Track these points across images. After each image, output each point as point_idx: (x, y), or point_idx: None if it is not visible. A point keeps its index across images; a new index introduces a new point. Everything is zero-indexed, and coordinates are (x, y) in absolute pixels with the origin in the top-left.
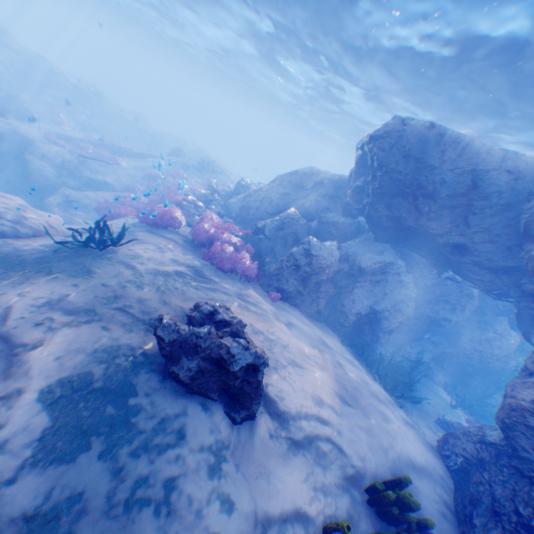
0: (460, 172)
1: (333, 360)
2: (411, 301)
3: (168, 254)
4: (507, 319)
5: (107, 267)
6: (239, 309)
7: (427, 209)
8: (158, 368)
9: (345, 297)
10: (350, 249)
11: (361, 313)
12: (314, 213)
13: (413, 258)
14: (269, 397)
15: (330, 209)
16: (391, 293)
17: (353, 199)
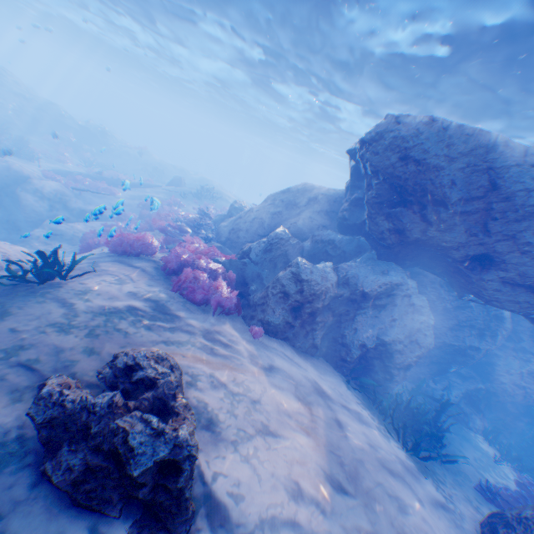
0: (473, 170)
1: (327, 418)
2: (429, 329)
3: (127, 285)
4: None
5: (33, 306)
6: (199, 354)
7: (436, 217)
8: (35, 463)
9: (348, 327)
10: (350, 269)
11: (368, 346)
12: (308, 231)
13: (426, 277)
14: (214, 497)
15: (327, 227)
16: (403, 320)
17: (350, 214)
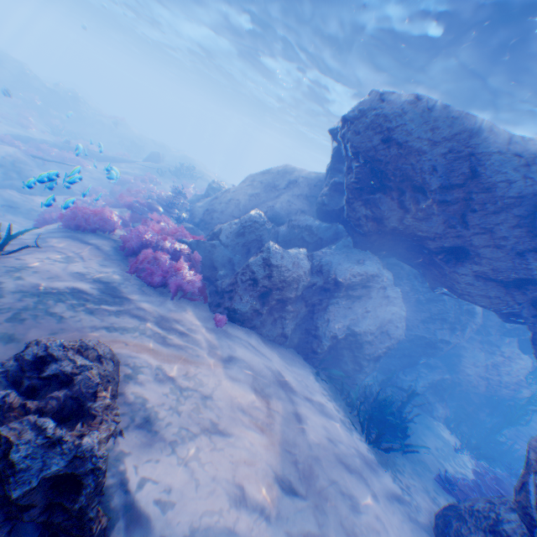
0: (456, 156)
1: (286, 412)
2: (401, 321)
3: (75, 264)
4: (516, 339)
5: None
6: (147, 343)
7: (415, 205)
8: None
9: (320, 317)
10: (325, 257)
11: (339, 337)
12: (285, 216)
13: (403, 268)
14: (138, 508)
15: (306, 212)
16: (376, 311)
17: (329, 199)
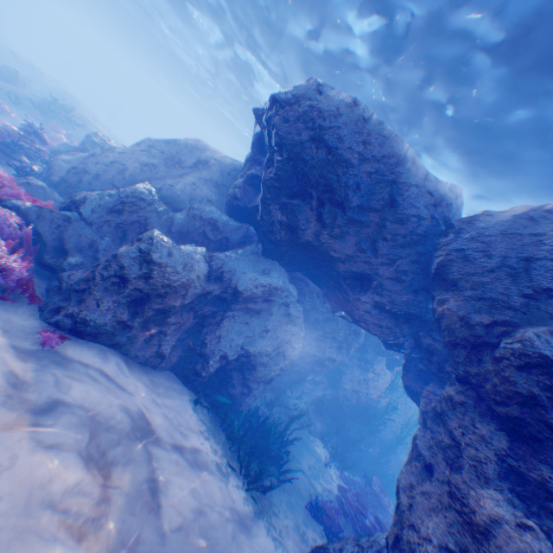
0: (380, 179)
1: (136, 487)
2: (299, 341)
3: None
4: (385, 357)
5: None
6: None
7: (334, 222)
8: None
9: (211, 333)
10: (228, 262)
11: (230, 358)
12: (187, 201)
13: (308, 285)
14: None
15: (214, 202)
16: (275, 330)
17: (244, 193)
